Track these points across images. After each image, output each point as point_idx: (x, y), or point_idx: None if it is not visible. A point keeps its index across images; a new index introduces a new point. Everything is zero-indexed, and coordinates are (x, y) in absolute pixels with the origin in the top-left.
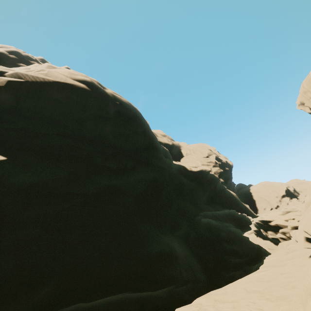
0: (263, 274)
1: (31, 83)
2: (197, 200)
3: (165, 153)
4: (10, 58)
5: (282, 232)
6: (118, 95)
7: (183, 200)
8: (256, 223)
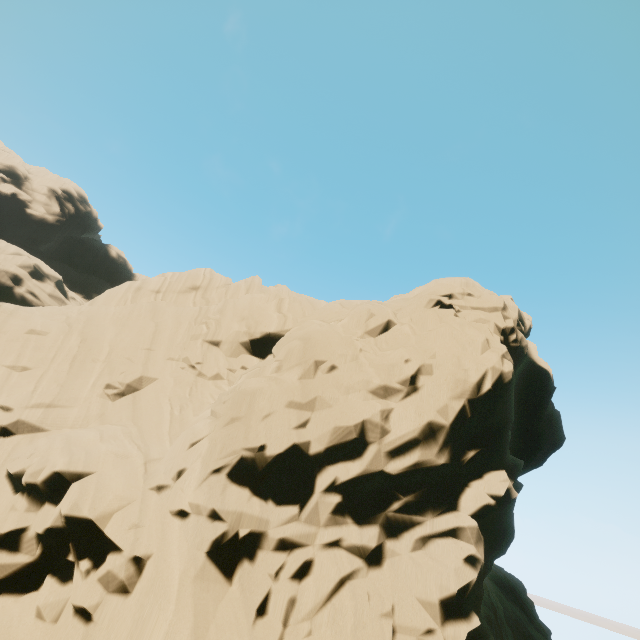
0: None
1: None
2: None
3: None
4: None
5: None
6: (37, 294)
7: None
8: None
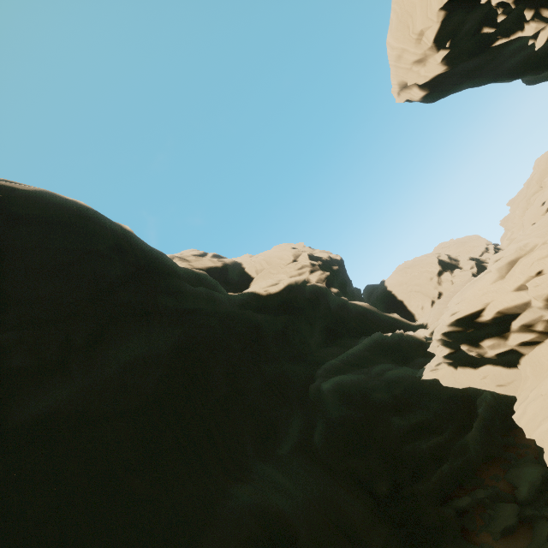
0: None
1: None
2: (303, 348)
3: (199, 279)
4: None
5: (521, 326)
6: (9, 181)
7: (271, 362)
8: (445, 336)
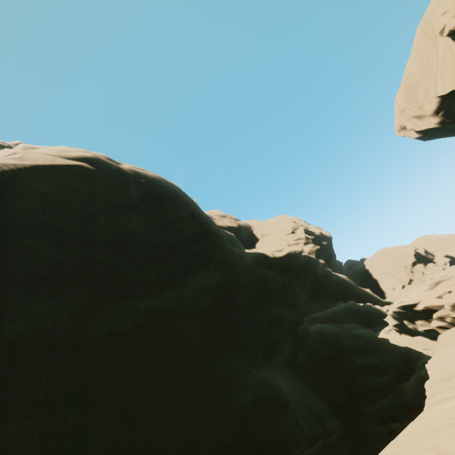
0: (452, 406)
1: None
2: (294, 300)
3: (231, 239)
4: None
5: (437, 317)
6: (142, 169)
7: (274, 305)
8: (395, 313)
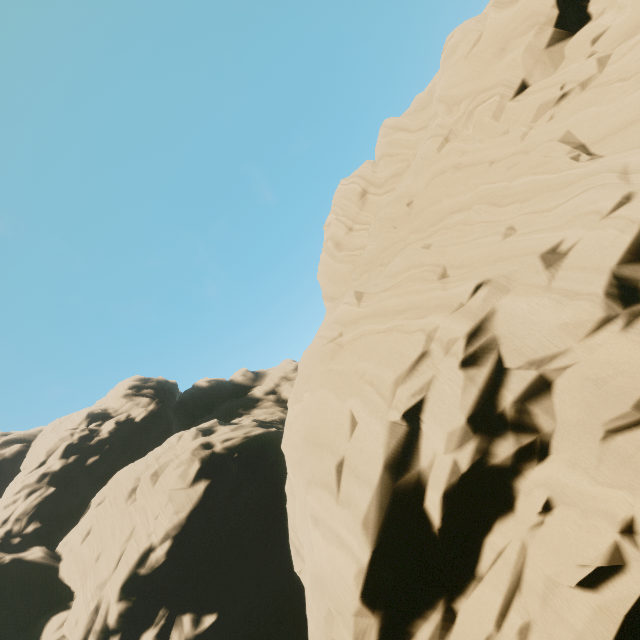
0: None
1: (176, 535)
2: None
3: None
4: (73, 463)
5: None
6: (228, 438)
7: None
8: None
